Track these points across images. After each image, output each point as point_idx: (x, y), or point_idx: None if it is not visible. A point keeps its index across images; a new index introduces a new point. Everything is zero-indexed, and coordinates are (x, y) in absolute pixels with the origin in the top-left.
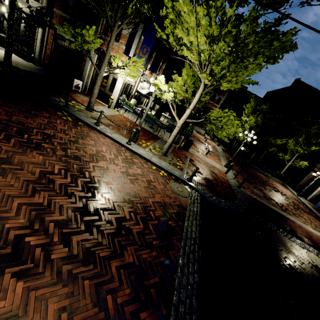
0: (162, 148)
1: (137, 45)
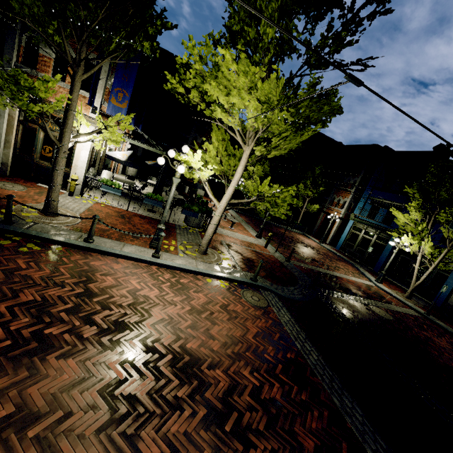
0: (199, 245)
1: (104, 87)
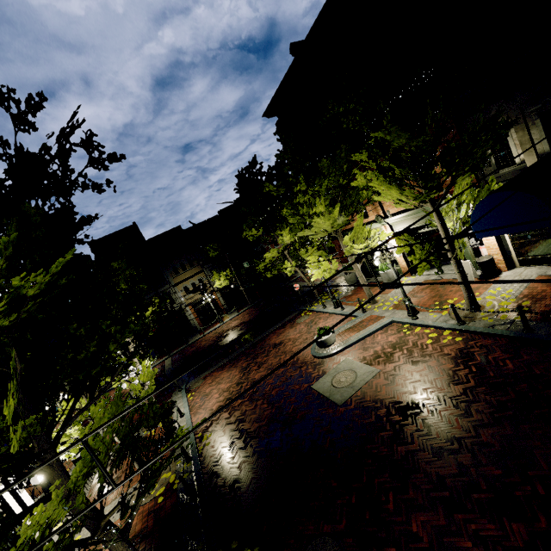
0: None
1: None
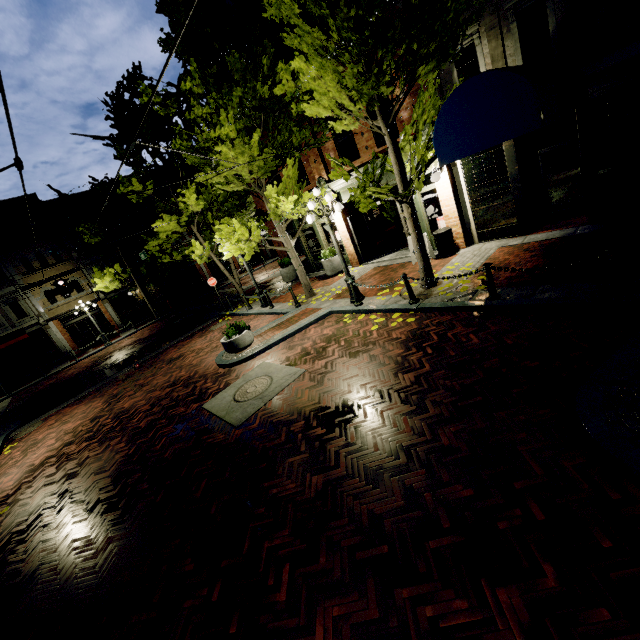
0: None
1: None
